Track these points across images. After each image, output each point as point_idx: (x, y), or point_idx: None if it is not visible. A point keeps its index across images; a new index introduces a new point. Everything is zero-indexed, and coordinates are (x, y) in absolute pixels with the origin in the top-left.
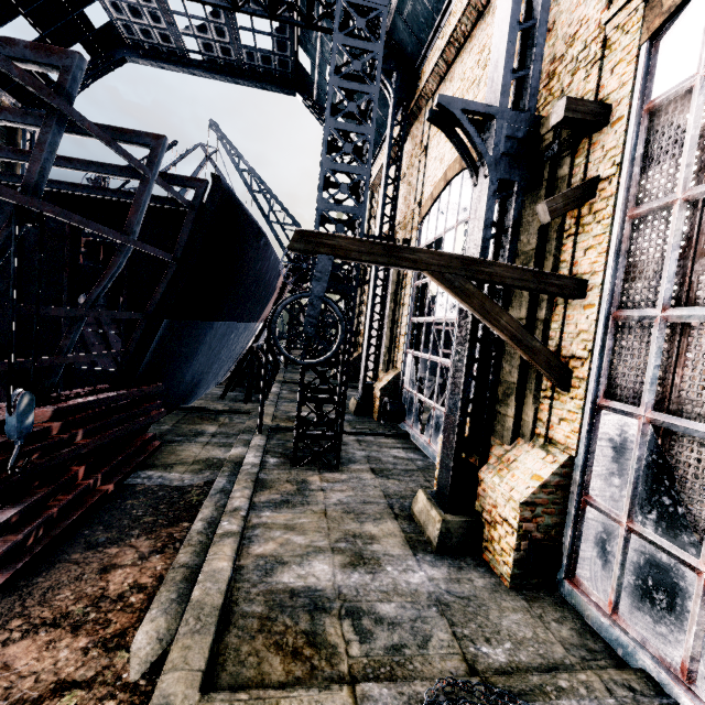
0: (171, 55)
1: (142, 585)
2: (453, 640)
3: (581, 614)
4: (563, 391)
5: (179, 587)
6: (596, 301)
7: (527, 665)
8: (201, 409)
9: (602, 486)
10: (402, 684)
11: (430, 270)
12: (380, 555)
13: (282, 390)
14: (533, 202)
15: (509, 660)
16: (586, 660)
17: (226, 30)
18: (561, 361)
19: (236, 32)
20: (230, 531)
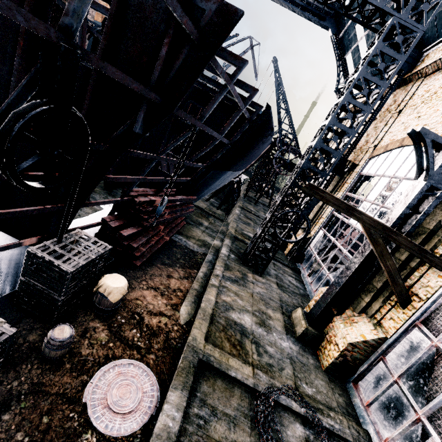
0: None
1: (181, 289)
2: (292, 375)
3: (351, 398)
4: (401, 307)
5: (194, 298)
6: None
7: (319, 400)
8: (202, 209)
9: (394, 357)
10: (270, 378)
11: (364, 225)
12: (272, 327)
13: (241, 213)
14: None
15: (312, 394)
16: (344, 414)
17: None
18: (408, 294)
19: None
20: (215, 285)
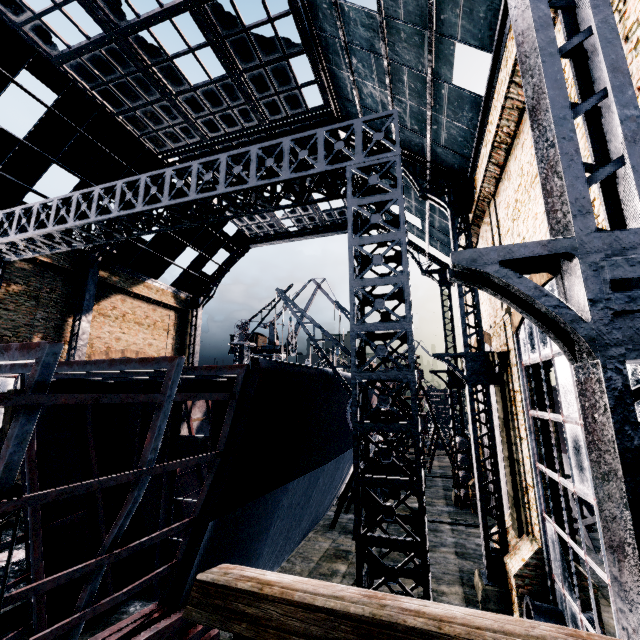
0: (276, 234)
1: None
2: None
3: None
4: None
5: None
6: None
7: None
8: None
9: None
10: None
11: None
12: None
13: None
14: None
15: None
16: None
17: (308, 206)
18: None
19: (315, 205)
20: None
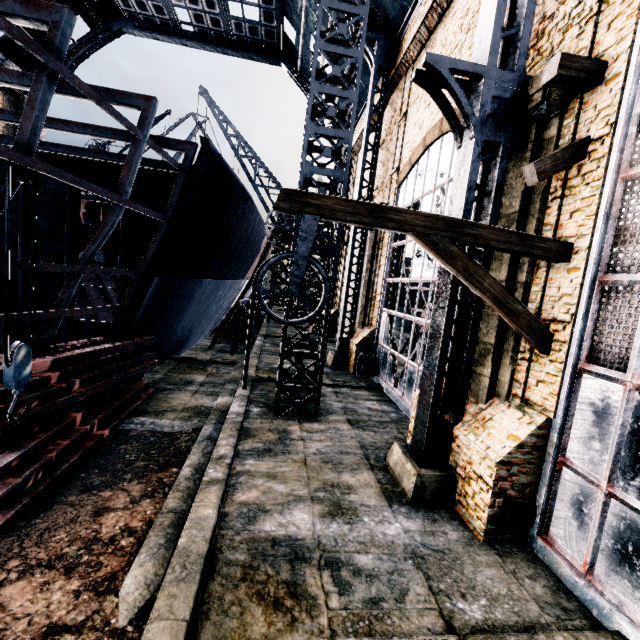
0: (164, 27)
1: (133, 529)
2: (429, 595)
3: (553, 571)
4: (542, 354)
5: (166, 532)
6: (582, 264)
7: (503, 623)
8: (190, 359)
9: (580, 449)
10: None
11: (414, 231)
12: (357, 506)
13: (265, 343)
14: (517, 164)
15: (485, 617)
16: (561, 619)
17: (216, 1)
18: (542, 324)
19: (225, 3)
20: (216, 478)
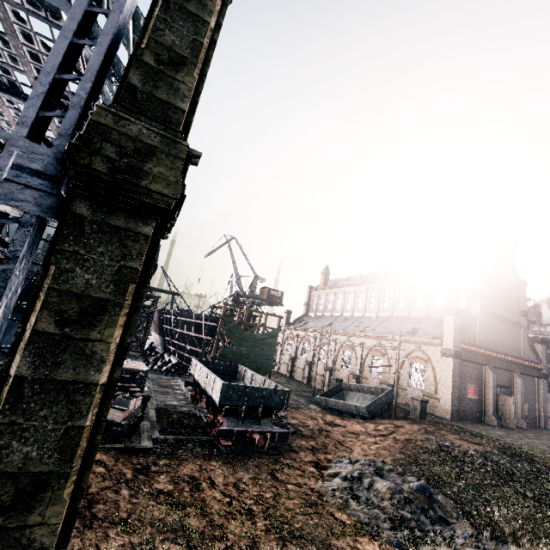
0: None
1: None
2: None
3: None
4: None
5: None
6: None
7: None
8: None
9: None
10: None
11: None
12: None
13: None
14: None
15: None
16: None
17: None
18: None
19: None
20: None
